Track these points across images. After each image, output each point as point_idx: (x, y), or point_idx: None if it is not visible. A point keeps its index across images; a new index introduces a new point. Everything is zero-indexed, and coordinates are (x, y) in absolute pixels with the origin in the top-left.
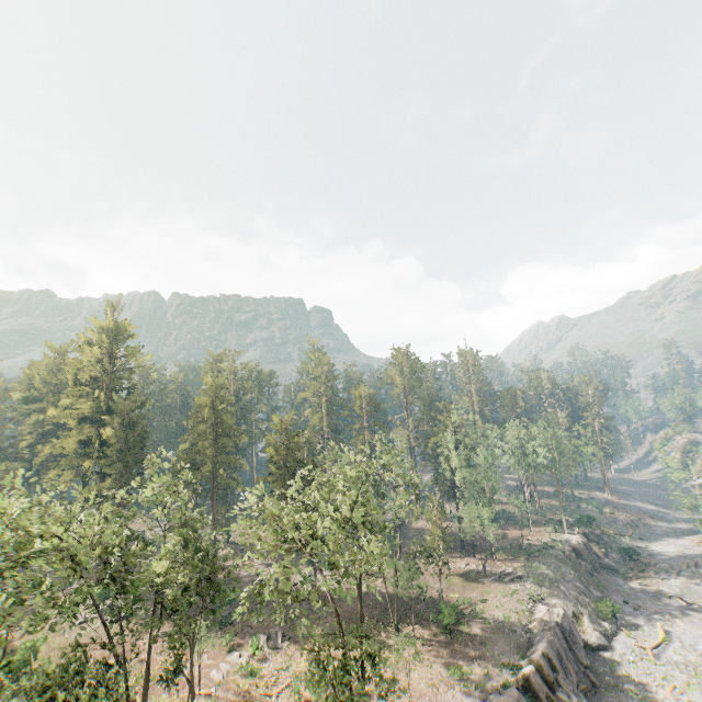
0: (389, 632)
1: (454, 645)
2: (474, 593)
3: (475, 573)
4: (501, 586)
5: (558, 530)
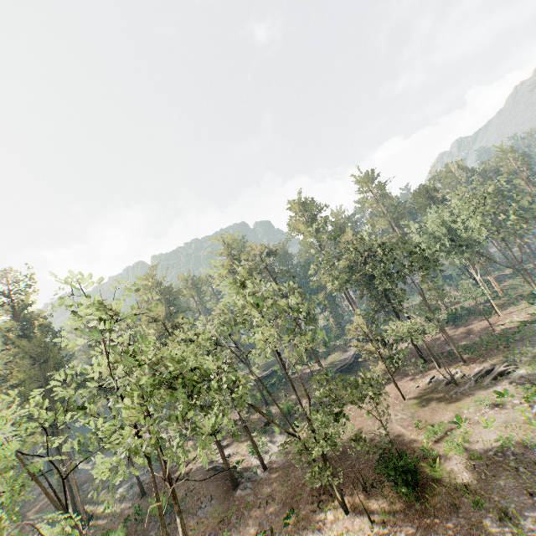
0: (338, 509)
1: (431, 513)
2: (447, 414)
3: (443, 385)
4: (482, 392)
5: (533, 302)
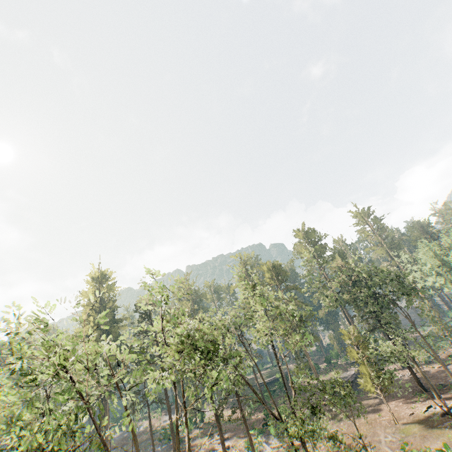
0: None
1: None
2: (437, 443)
3: (439, 416)
4: None
5: None
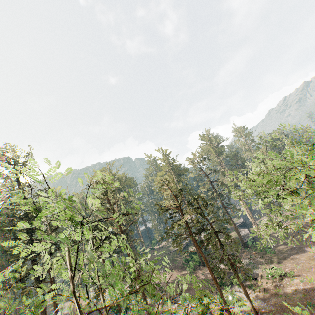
0: None
1: None
2: None
3: None
4: None
5: None
